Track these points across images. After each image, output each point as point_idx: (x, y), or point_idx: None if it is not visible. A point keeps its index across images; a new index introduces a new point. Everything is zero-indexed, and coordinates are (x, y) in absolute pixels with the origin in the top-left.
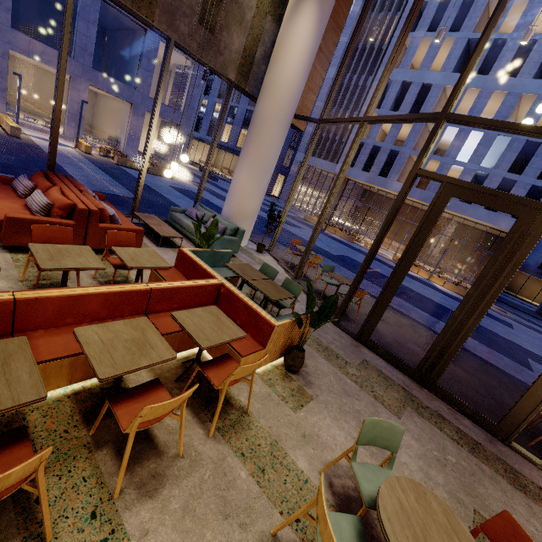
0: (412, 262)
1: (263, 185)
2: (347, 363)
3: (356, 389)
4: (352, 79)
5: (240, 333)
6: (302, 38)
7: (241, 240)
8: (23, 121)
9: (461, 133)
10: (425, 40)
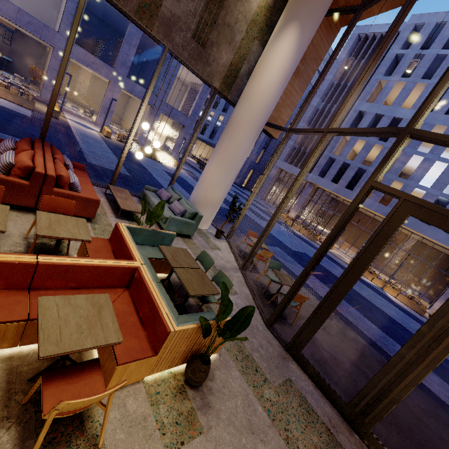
0: (356, 278)
1: (229, 179)
2: (266, 381)
3: (266, 423)
4: (332, 108)
5: (114, 337)
6: (281, 58)
7: (198, 224)
8: (68, 109)
9: (426, 161)
10: (399, 83)
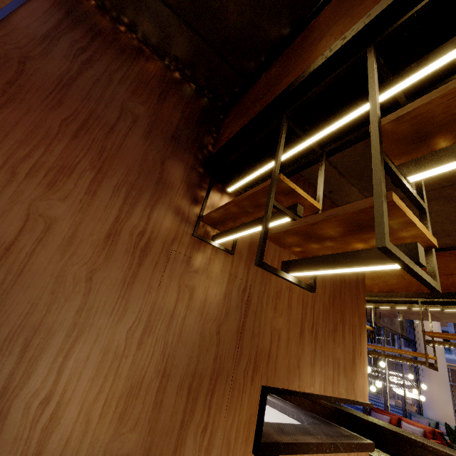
0: None
1: (450, 393)
2: None
3: None
4: None
5: None
6: None
7: None
8: None
9: None
10: None
